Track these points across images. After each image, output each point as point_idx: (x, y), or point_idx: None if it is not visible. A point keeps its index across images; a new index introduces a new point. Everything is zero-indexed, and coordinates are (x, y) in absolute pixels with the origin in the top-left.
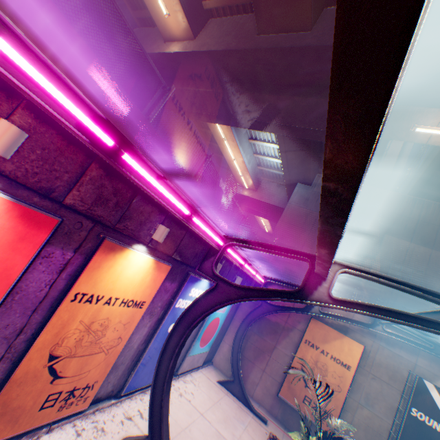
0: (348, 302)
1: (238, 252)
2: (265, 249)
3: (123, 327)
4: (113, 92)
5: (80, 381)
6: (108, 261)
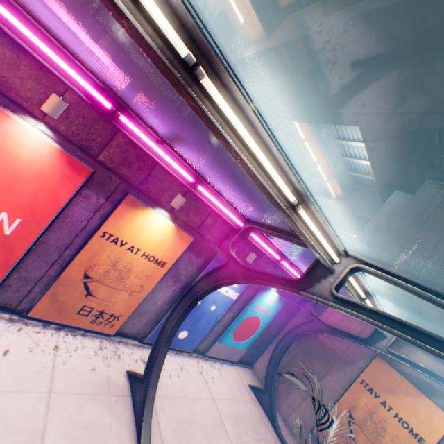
0: (352, 303)
1: (269, 243)
2: (278, 234)
3: (145, 278)
4: (137, 77)
5: (107, 307)
6: (130, 214)
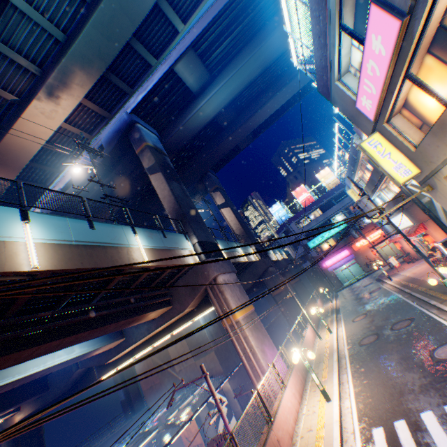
0: None
1: None
2: None
3: None
4: None
5: None
6: None
